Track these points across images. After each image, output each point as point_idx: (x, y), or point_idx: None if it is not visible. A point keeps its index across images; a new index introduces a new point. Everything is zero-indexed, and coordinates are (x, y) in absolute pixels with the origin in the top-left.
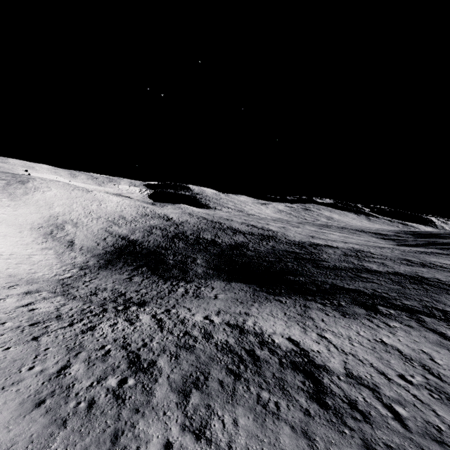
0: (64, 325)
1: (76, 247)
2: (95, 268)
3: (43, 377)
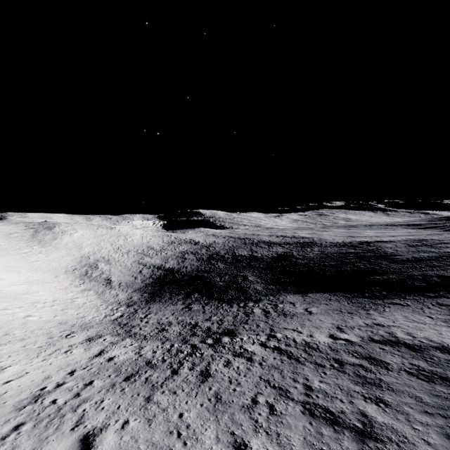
0: (167, 374)
1: (114, 285)
2: (143, 303)
3: None
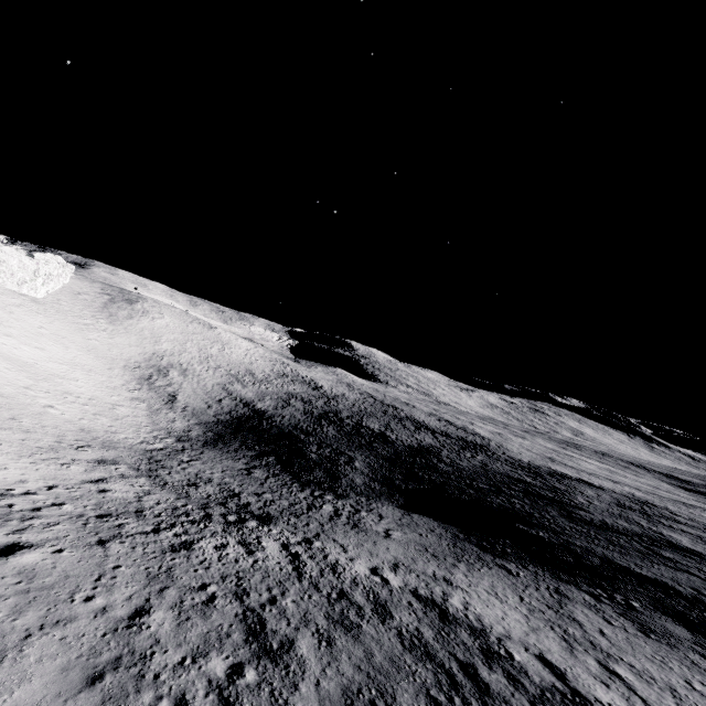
0: (146, 529)
1: (178, 406)
2: (199, 444)
3: (106, 622)
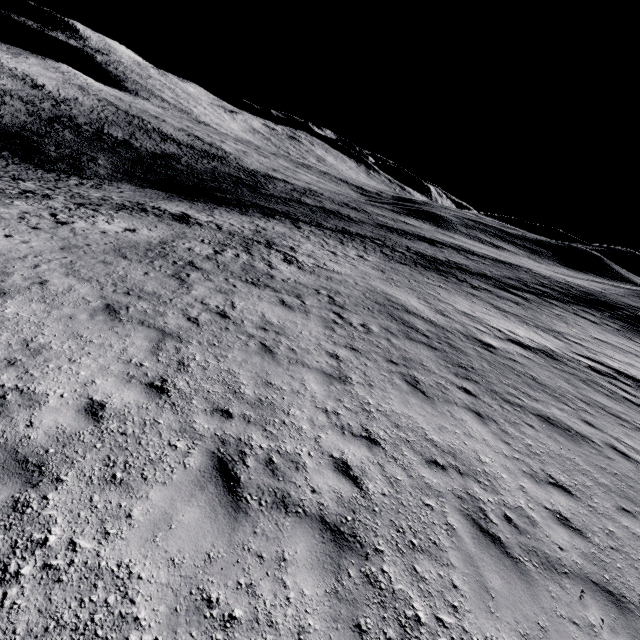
0: None
1: None
2: None
3: None
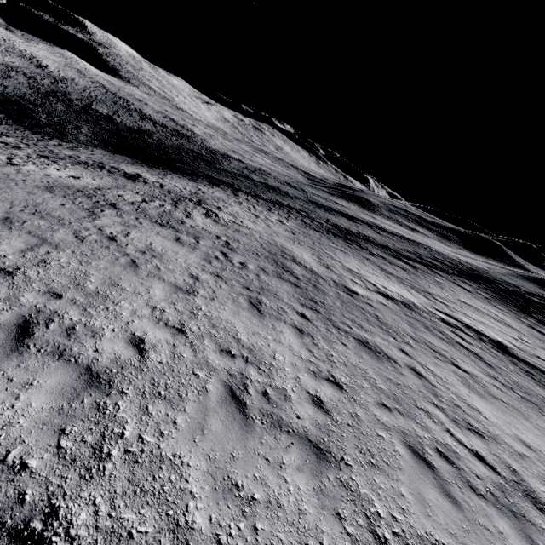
0: None
1: None
2: None
3: None
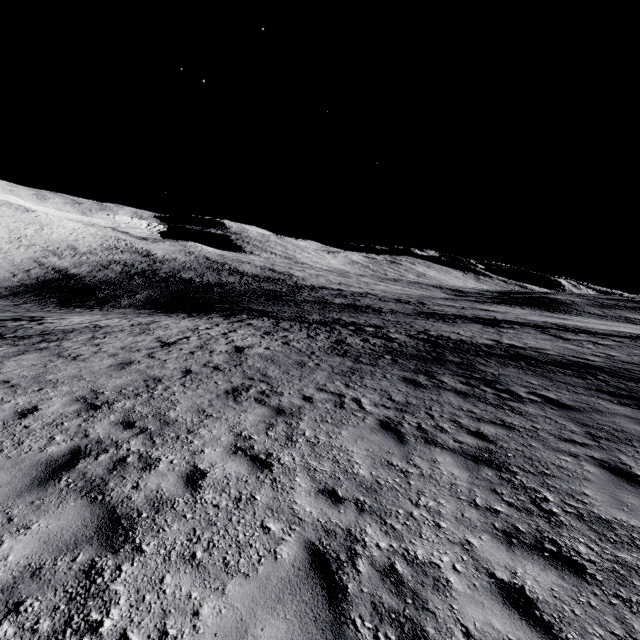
0: None
1: None
2: None
3: None
